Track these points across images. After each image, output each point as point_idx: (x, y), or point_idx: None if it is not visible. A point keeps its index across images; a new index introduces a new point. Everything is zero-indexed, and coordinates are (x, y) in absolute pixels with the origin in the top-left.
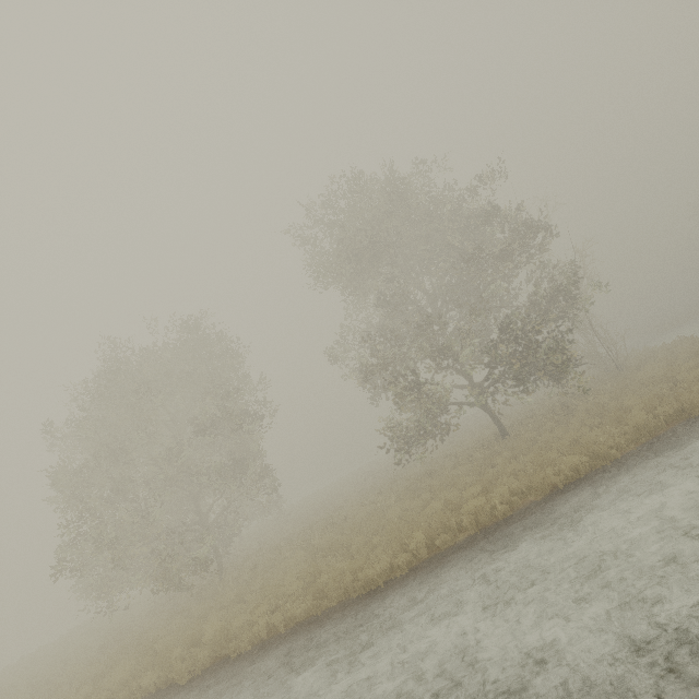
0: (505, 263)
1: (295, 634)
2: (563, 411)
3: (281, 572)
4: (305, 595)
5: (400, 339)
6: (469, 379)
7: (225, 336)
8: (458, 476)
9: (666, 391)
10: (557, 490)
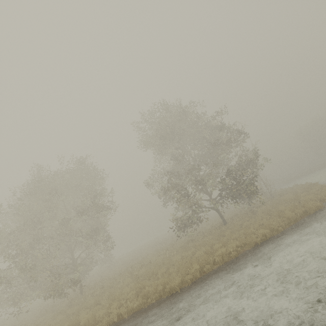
0: (228, 146)
1: (134, 317)
2: (251, 212)
3: (118, 289)
4: (136, 298)
5: (180, 175)
6: (210, 196)
7: (96, 169)
8: (207, 240)
9: (297, 204)
10: (257, 245)
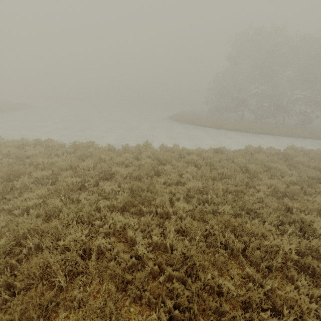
0: None
1: None
2: None
3: None
4: None
5: None
6: None
7: None
8: None
9: None
10: None
